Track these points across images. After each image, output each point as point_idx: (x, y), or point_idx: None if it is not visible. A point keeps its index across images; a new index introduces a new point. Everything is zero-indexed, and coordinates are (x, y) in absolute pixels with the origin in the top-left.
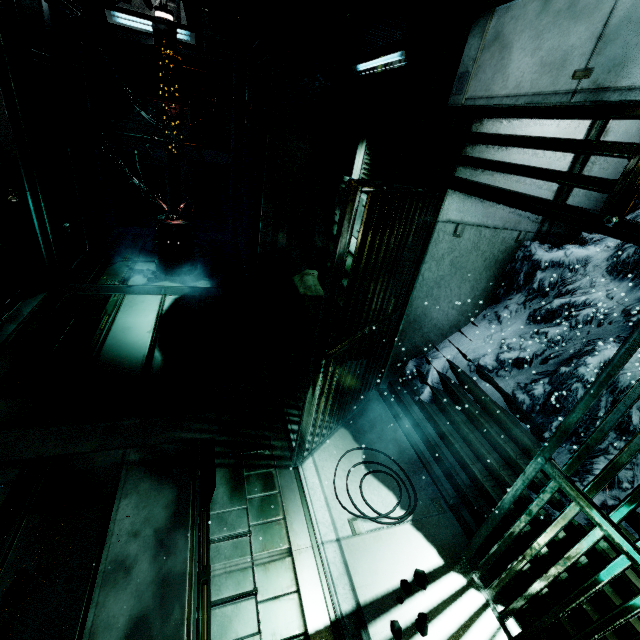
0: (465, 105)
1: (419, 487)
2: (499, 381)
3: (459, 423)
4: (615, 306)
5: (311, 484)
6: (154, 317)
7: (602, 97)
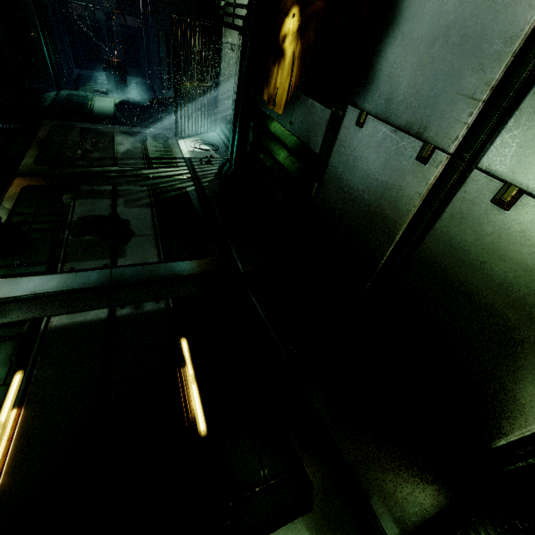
0: None
1: (221, 149)
2: None
3: None
4: None
5: (181, 143)
6: (113, 104)
7: None
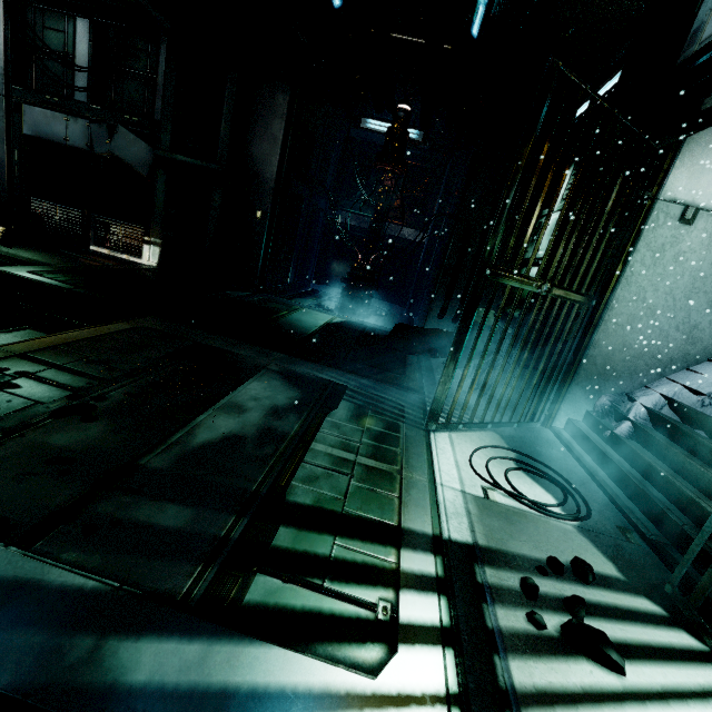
0: (698, 50)
1: (597, 509)
2: None
3: (677, 454)
4: None
5: (441, 446)
6: (323, 322)
7: None
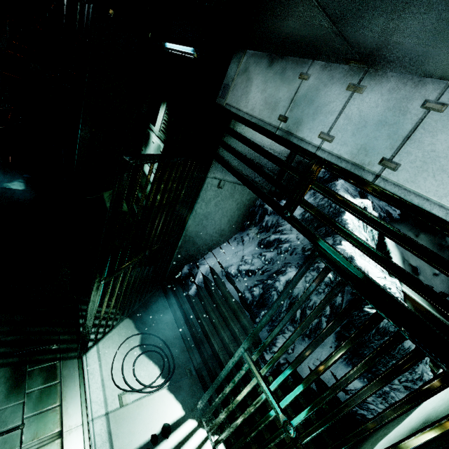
0: (225, 107)
1: (178, 359)
2: (237, 283)
3: (210, 311)
4: (299, 244)
5: (92, 370)
6: None
7: (290, 138)
